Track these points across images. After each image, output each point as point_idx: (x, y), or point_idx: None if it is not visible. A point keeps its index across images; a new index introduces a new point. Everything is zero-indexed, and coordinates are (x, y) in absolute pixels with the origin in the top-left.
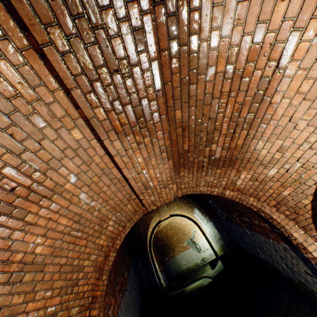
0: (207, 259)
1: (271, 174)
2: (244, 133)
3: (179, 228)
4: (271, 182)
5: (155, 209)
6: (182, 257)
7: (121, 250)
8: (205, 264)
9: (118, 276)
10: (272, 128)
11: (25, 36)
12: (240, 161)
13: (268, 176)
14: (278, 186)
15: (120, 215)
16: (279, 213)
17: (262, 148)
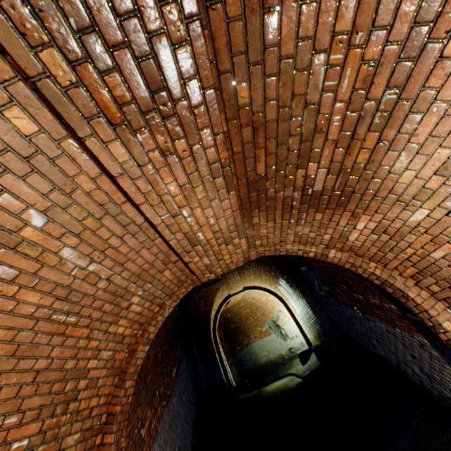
0: (296, 349)
1: (414, 219)
2: (373, 137)
3: (257, 305)
4: (412, 234)
5: (222, 278)
6: (260, 346)
7: (167, 337)
8: (293, 357)
9: (160, 376)
10: (434, 122)
11: None
12: (360, 196)
13: (408, 224)
14: (424, 242)
15: (152, 288)
16: (420, 288)
17: (406, 168)
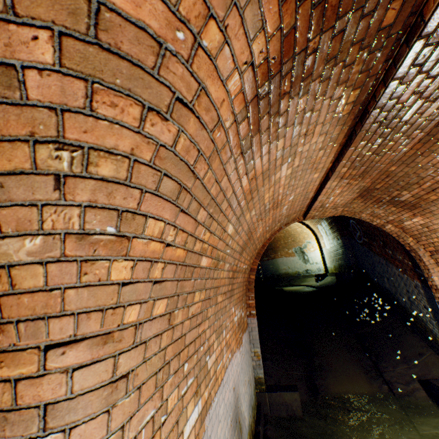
0: (312, 272)
1: None
2: None
3: (291, 233)
4: None
5: None
6: (283, 262)
7: None
8: (307, 276)
9: None
10: None
11: (342, 139)
12: (422, 209)
13: None
14: None
15: (285, 220)
16: (431, 258)
17: None
